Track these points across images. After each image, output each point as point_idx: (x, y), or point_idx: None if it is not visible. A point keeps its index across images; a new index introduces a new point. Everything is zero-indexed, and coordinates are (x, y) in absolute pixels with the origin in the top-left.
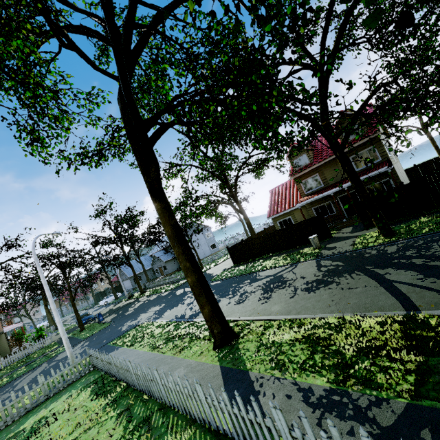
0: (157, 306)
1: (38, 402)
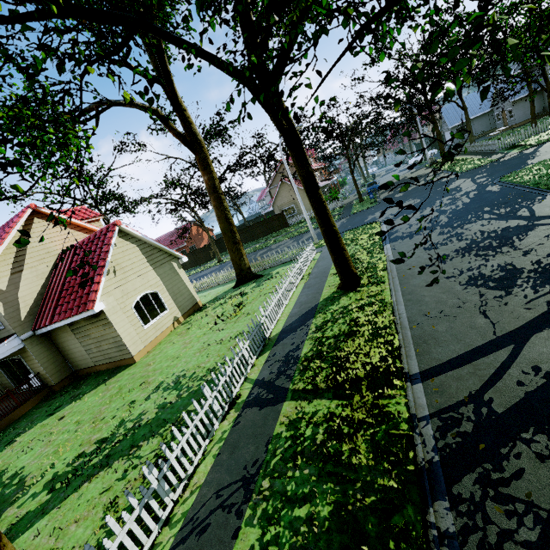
0: (412, 201)
1: (286, 261)
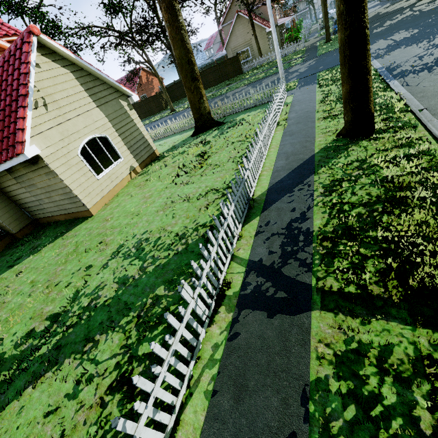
0: (405, 33)
1: (250, 106)
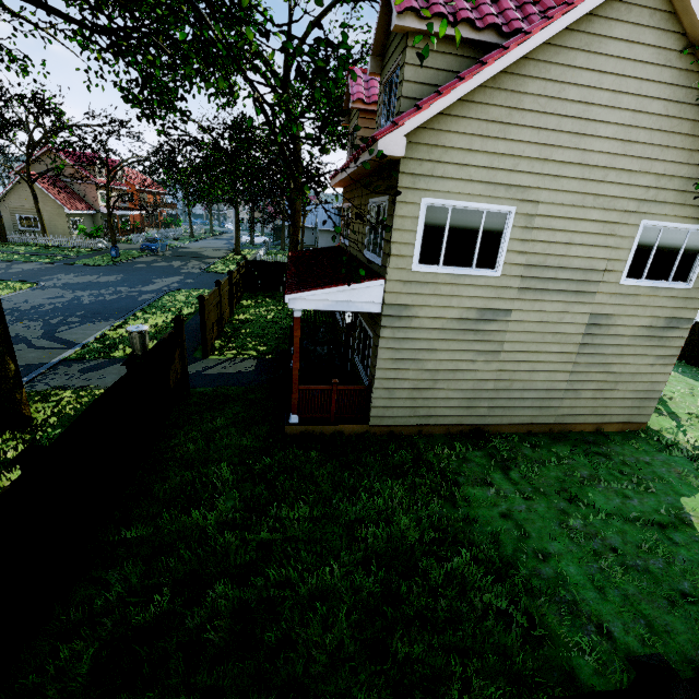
0: (114, 278)
1: None
